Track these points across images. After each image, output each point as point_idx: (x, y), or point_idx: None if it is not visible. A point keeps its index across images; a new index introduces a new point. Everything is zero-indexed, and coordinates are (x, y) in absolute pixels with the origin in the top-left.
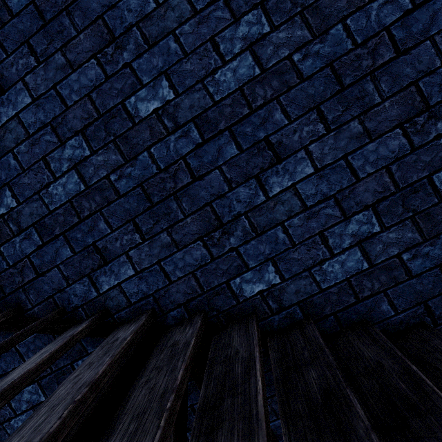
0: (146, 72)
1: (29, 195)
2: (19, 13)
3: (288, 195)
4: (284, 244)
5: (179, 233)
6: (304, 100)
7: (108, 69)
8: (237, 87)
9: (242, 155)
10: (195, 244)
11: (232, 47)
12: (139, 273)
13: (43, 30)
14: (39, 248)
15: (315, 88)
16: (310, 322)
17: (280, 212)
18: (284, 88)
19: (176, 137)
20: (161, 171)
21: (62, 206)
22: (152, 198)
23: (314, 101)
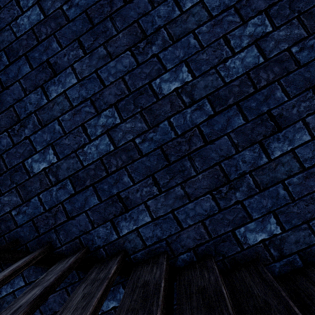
0: (169, 61)
1: (67, 153)
2: (74, 19)
3: (288, 158)
4: (284, 199)
5: (191, 187)
6: (301, 82)
7: (139, 58)
8: (244, 72)
9: (248, 124)
10: (205, 196)
11: (240, 42)
12: (154, 220)
13: (91, 31)
14: (72, 196)
15: (311, 73)
16: (314, 271)
17: (281, 172)
18: (284, 73)
19: (192, 110)
20: (178, 136)
21: (94, 162)
22: (169, 158)
23: (310, 83)
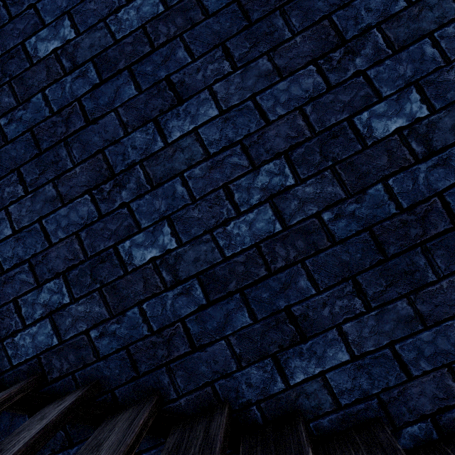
0: (386, 82)
1: (196, 233)
2: (216, 12)
3: None
4: None
5: (427, 302)
6: None
7: (331, 77)
8: None
9: None
10: (454, 320)
11: None
12: (356, 359)
13: (246, 32)
14: (201, 310)
15: None
16: None
17: None
18: None
19: (428, 166)
20: (402, 211)
21: (244, 251)
22: (385, 248)
23: None
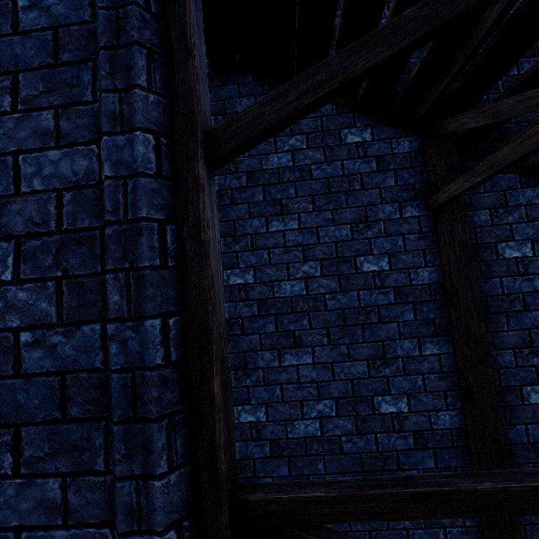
0: None
1: None
2: None
3: None
4: None
5: None
6: None
7: None
8: None
9: None
10: None
11: None
12: None
13: None
14: None
15: None
16: None
17: None
18: None
19: None
20: None
21: None
22: None
23: None
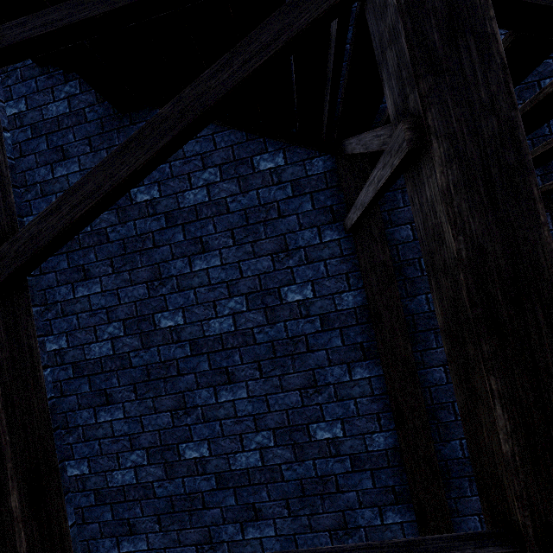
0: None
1: None
2: None
3: None
4: None
5: None
6: None
7: None
8: None
9: None
10: None
11: None
12: None
13: None
14: None
15: None
16: None
17: None
18: None
19: None
20: None
21: None
22: None
23: None
